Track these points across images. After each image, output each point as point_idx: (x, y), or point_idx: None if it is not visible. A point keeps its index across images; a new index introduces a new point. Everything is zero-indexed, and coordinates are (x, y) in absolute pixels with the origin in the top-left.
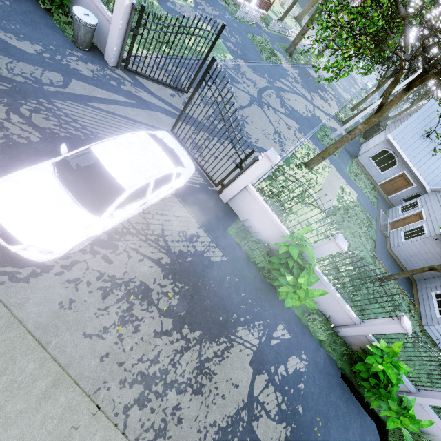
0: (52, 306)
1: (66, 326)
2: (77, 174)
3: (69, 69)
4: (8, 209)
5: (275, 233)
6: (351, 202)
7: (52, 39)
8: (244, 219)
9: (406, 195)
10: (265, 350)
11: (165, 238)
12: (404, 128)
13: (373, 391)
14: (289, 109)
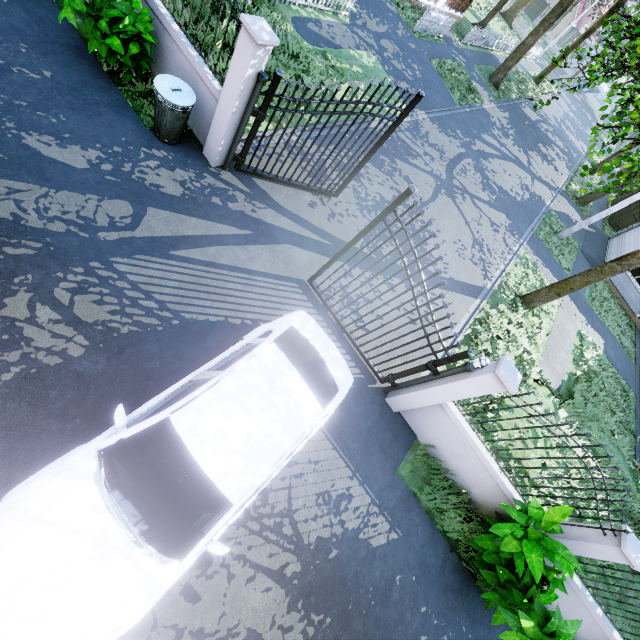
0: None
1: None
2: (143, 469)
3: (143, 187)
4: (4, 589)
5: (485, 482)
6: (595, 361)
7: (119, 132)
8: (426, 443)
9: None
10: None
11: (292, 517)
12: None
13: None
14: (494, 192)
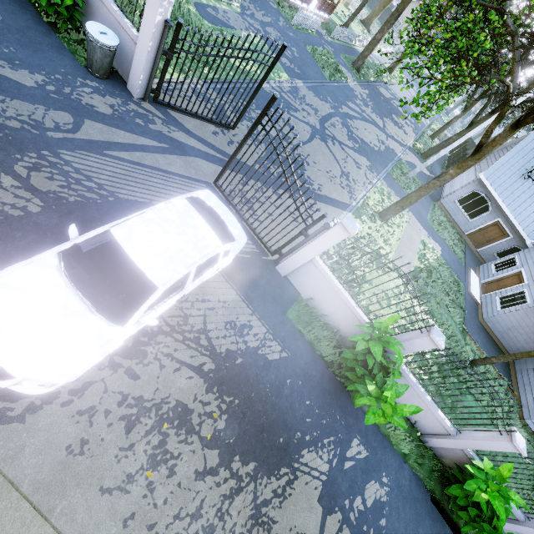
0: (56, 454)
1: (76, 480)
2: (92, 267)
3: (81, 105)
4: None
5: (348, 317)
6: (434, 260)
7: (59, 65)
8: (307, 297)
9: (500, 248)
10: (337, 478)
11: (207, 335)
12: (500, 166)
13: (474, 524)
14: (357, 142)
